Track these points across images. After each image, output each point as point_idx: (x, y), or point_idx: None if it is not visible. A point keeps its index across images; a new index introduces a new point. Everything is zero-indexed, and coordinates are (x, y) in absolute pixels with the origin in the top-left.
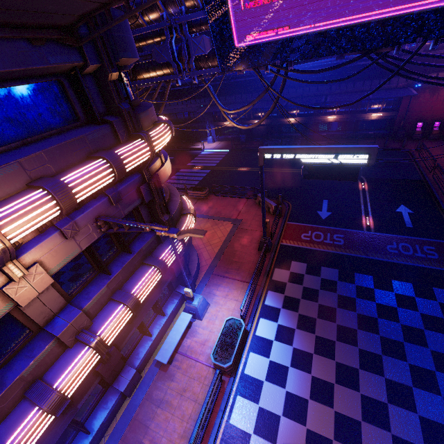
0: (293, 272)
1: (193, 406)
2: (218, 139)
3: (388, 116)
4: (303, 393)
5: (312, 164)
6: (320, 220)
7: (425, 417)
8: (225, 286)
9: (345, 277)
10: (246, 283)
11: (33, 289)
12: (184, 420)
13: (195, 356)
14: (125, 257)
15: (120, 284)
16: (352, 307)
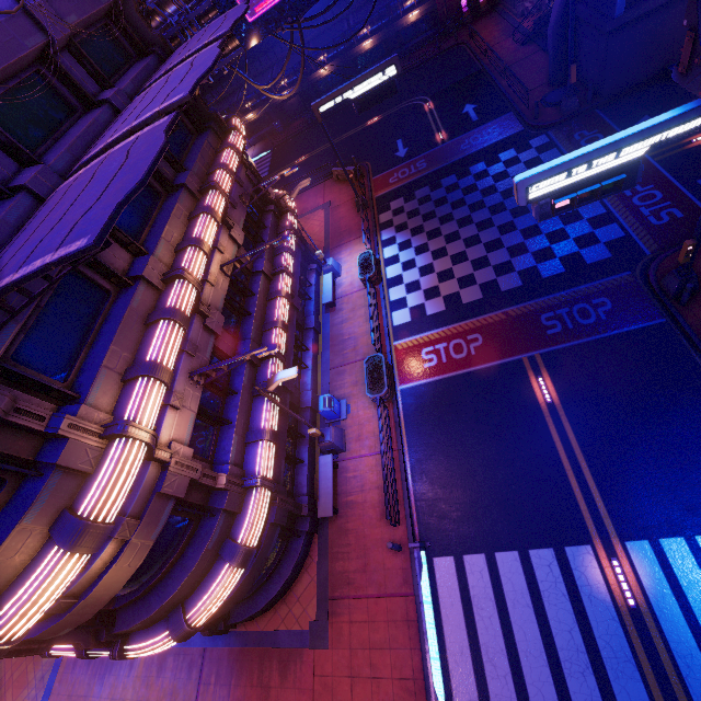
0: (395, 209)
1: (364, 309)
2: (250, 145)
3: (427, 9)
4: (428, 262)
5: (359, 97)
6: (401, 159)
7: (500, 225)
8: (346, 249)
9: (435, 188)
10: (361, 237)
11: (240, 237)
12: (362, 317)
13: (349, 293)
14: (265, 231)
15: (273, 248)
16: (445, 202)
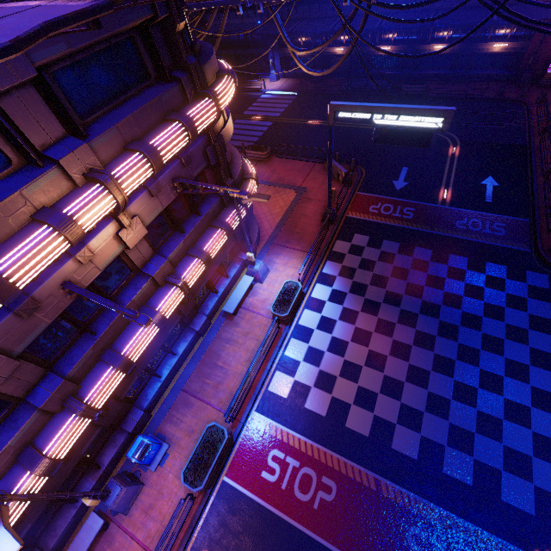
0: (354, 245)
1: (256, 343)
2: (284, 75)
3: (516, 48)
4: (346, 338)
5: (385, 126)
6: (394, 191)
7: (439, 354)
8: (285, 255)
9: (404, 251)
10: (306, 253)
11: (136, 236)
12: (248, 351)
13: (256, 310)
14: (195, 218)
15: (192, 242)
16: (403, 277)
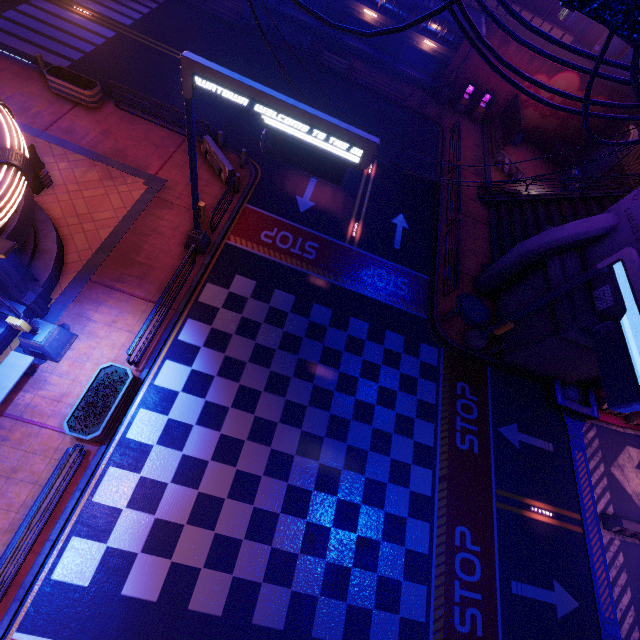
0: (234, 294)
1: (31, 490)
2: None
3: (443, 54)
4: (204, 455)
5: (280, 132)
6: (297, 213)
7: (324, 464)
8: (113, 306)
9: (300, 309)
10: (153, 304)
11: None
12: (11, 510)
13: (39, 419)
14: None
15: None
16: (295, 349)
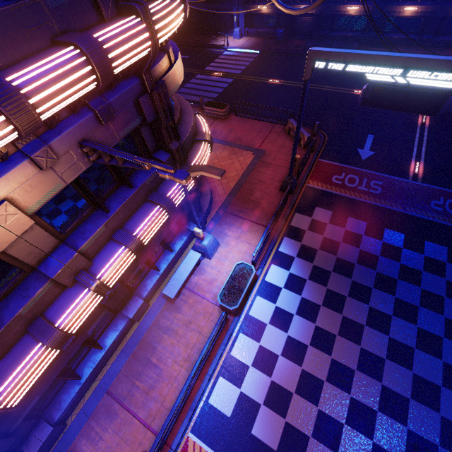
0: (315, 220)
1: (198, 337)
2: (247, 34)
3: None
4: (304, 339)
5: (380, 83)
6: (359, 160)
7: (419, 376)
8: (238, 227)
9: (372, 232)
10: (261, 226)
11: (8, 232)
12: (188, 347)
13: (202, 293)
14: (126, 191)
15: (121, 222)
16: (372, 265)
